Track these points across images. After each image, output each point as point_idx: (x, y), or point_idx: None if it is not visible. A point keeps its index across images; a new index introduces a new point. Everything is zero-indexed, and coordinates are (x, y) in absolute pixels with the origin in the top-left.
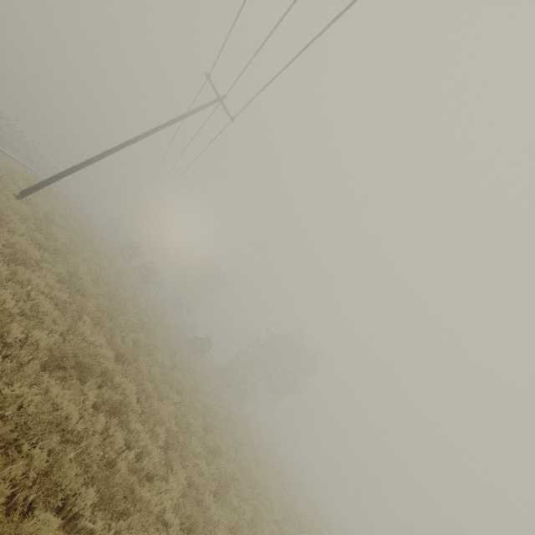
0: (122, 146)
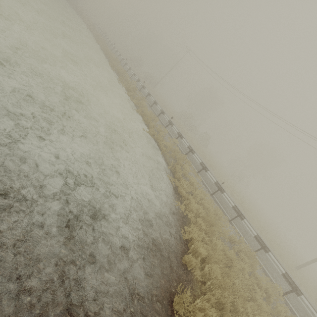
0: None
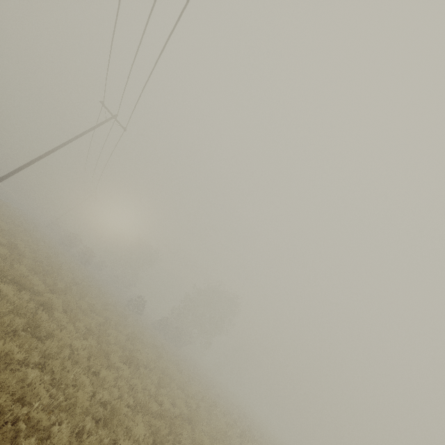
0: (44, 156)
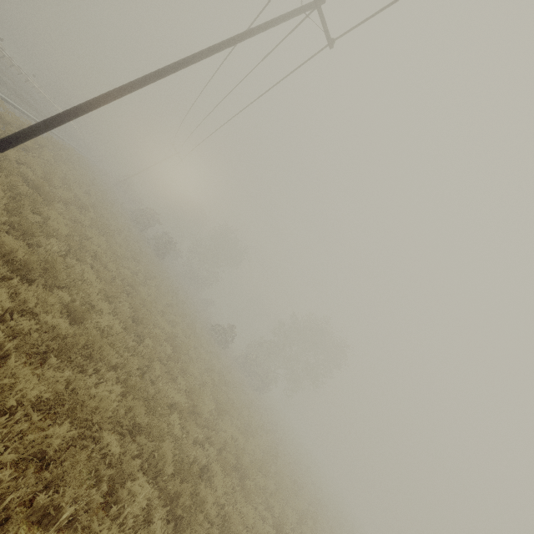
0: (158, 75)
